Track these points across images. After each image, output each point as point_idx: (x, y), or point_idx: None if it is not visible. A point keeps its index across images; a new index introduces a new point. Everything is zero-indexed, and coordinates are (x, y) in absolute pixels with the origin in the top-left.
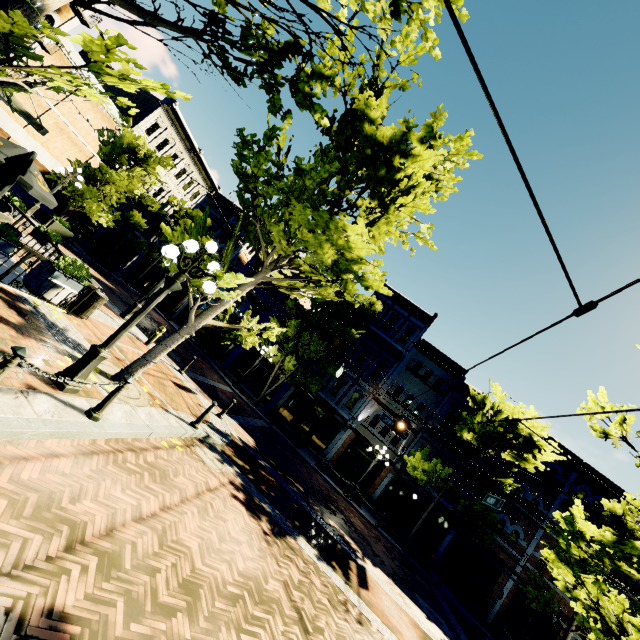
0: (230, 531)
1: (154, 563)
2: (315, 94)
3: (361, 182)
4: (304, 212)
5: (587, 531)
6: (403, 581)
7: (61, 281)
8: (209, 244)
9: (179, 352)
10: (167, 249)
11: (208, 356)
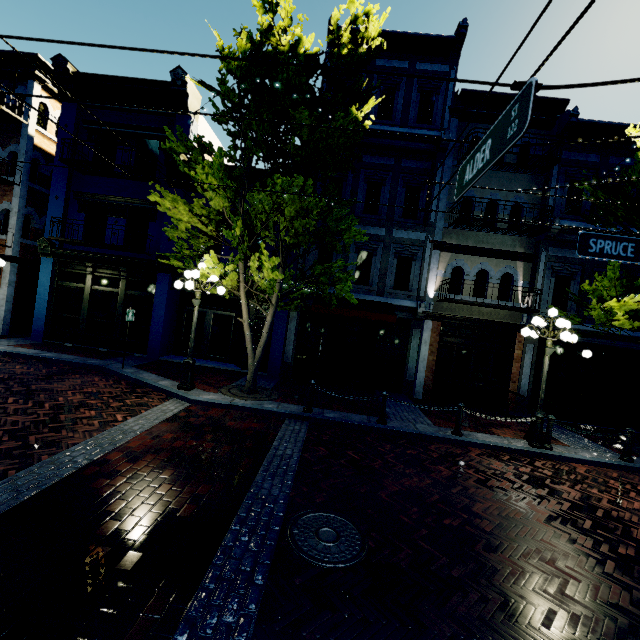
0: None
1: None
2: None
3: None
4: None
5: None
6: None
7: None
8: None
9: None
10: None
11: (111, 356)
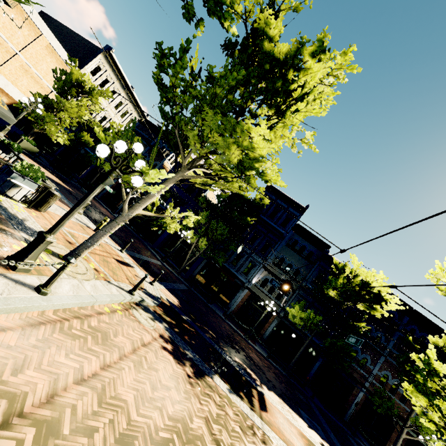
0: (161, 379)
1: (92, 423)
2: (225, 1)
3: (261, 94)
4: (215, 117)
5: (442, 370)
6: (289, 399)
7: (19, 181)
8: (136, 145)
9: (121, 236)
10: (98, 148)
11: (143, 239)
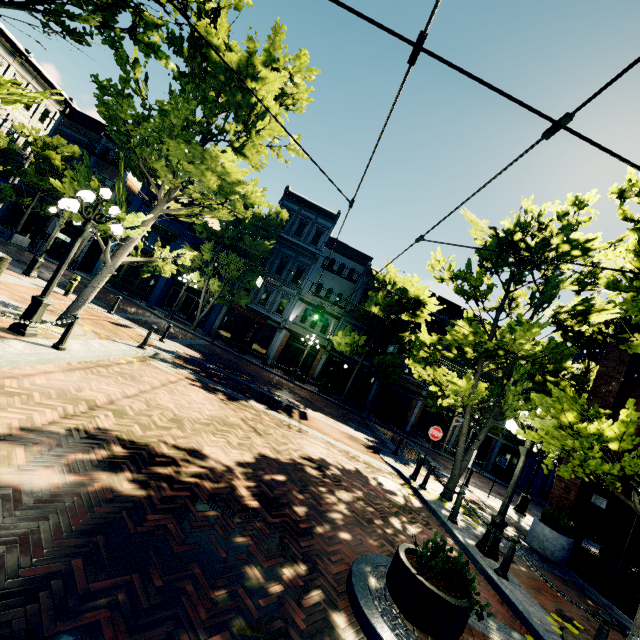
0: (195, 400)
1: (148, 413)
2: (155, 42)
3: (223, 108)
4: (179, 147)
5: (425, 340)
6: (338, 417)
7: None
8: (103, 191)
9: (100, 298)
10: (68, 204)
11: (131, 297)
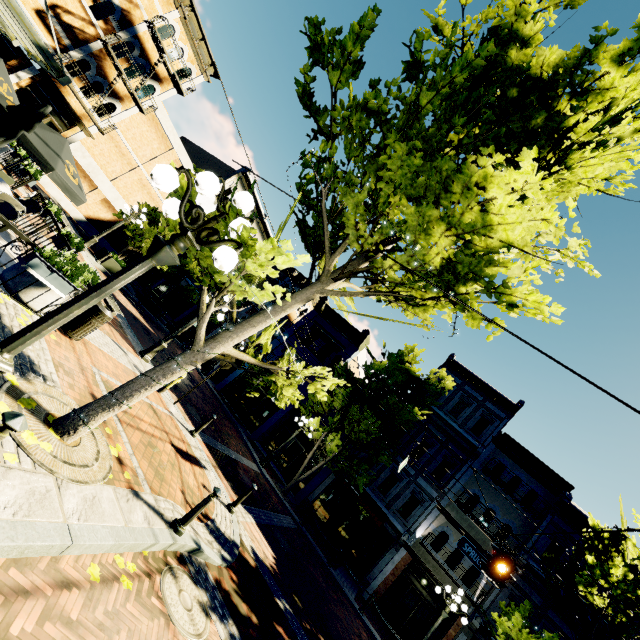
0: None
1: None
2: None
3: (496, 141)
4: (408, 160)
5: None
6: None
7: (41, 274)
8: (239, 193)
9: (203, 410)
10: (155, 167)
11: (239, 422)
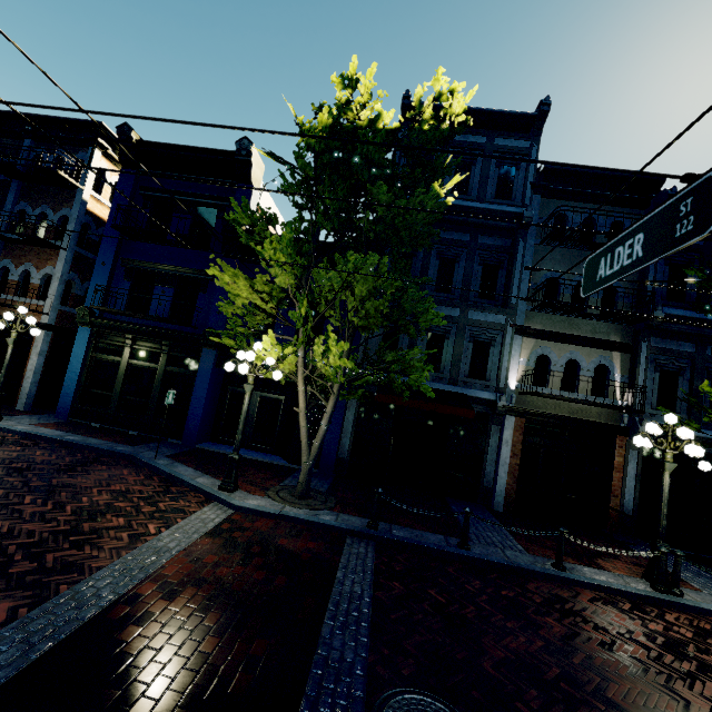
0: None
1: None
2: None
3: None
4: None
5: None
6: None
7: None
8: None
9: None
10: None
11: (142, 442)
